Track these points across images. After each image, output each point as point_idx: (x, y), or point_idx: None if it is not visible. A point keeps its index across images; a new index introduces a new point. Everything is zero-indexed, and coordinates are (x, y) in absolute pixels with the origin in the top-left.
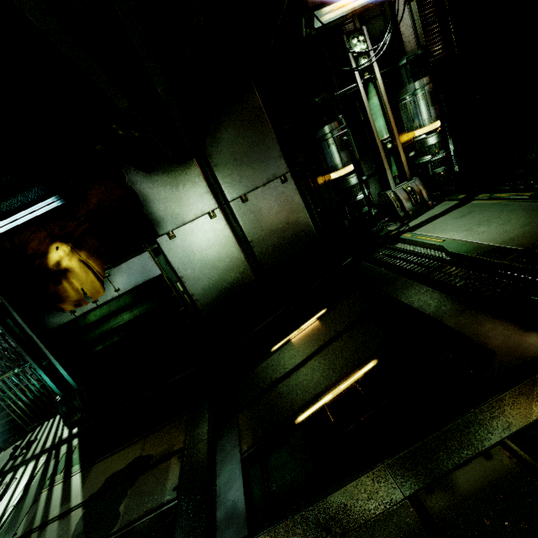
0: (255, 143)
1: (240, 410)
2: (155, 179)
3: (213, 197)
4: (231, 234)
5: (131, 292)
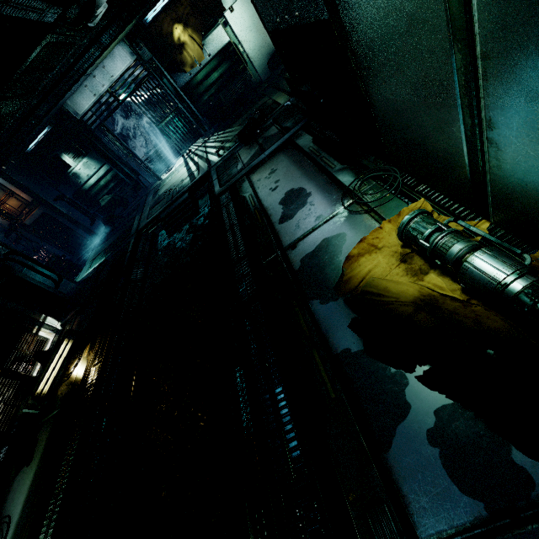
0: None
1: None
2: None
3: None
4: None
5: (215, 58)
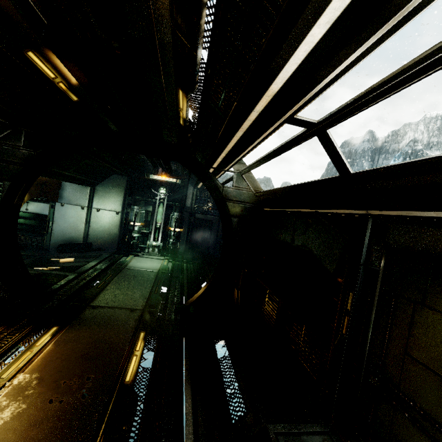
0: (115, 195)
1: None
2: (72, 184)
3: (87, 202)
4: (85, 219)
5: (32, 214)
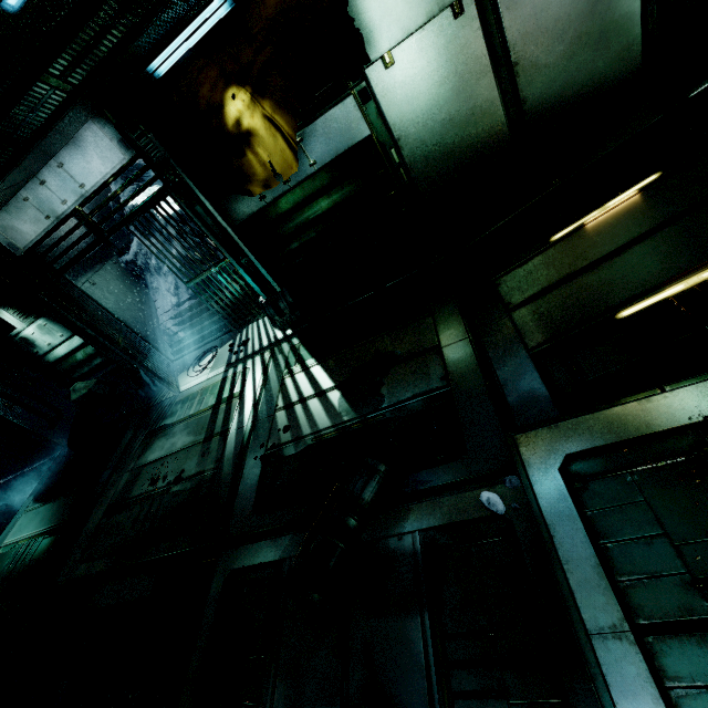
0: None
1: (513, 309)
2: None
3: None
4: (484, 51)
5: (328, 168)
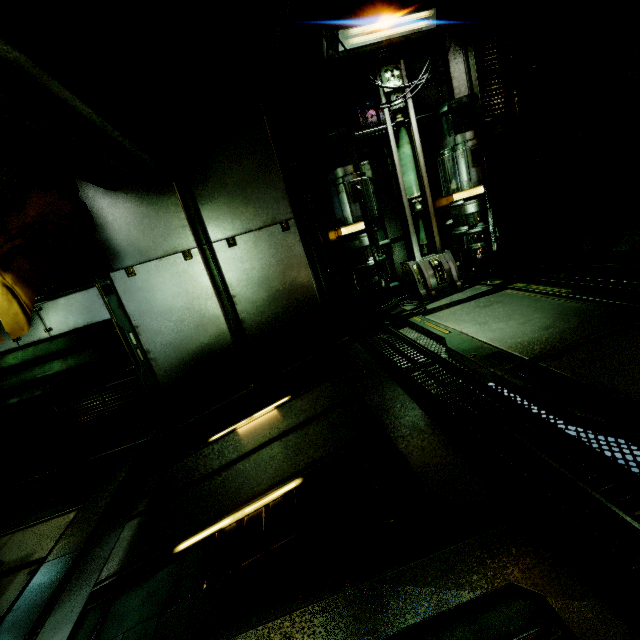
0: (255, 176)
1: (132, 518)
2: (118, 199)
3: (191, 233)
4: (209, 283)
5: (69, 336)
